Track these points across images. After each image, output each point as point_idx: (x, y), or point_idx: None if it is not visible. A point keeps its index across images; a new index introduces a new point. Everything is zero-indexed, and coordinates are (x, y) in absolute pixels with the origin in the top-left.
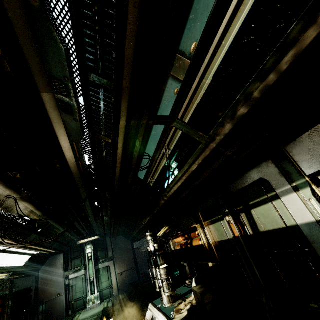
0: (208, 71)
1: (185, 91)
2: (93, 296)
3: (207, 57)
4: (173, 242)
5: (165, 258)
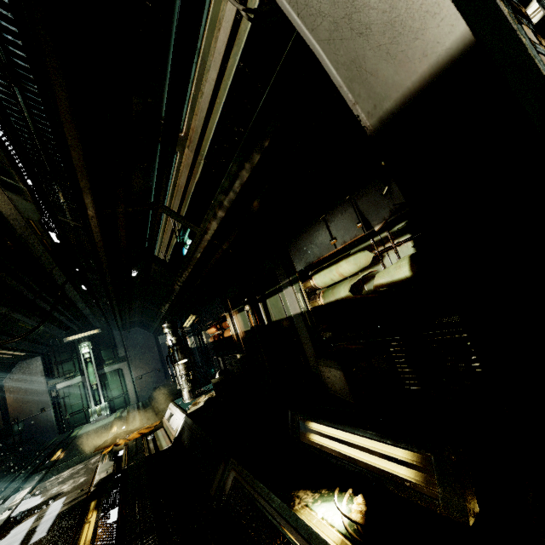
0: (201, 148)
1: (163, 184)
2: (98, 407)
3: (197, 135)
4: (206, 334)
5: (185, 352)
